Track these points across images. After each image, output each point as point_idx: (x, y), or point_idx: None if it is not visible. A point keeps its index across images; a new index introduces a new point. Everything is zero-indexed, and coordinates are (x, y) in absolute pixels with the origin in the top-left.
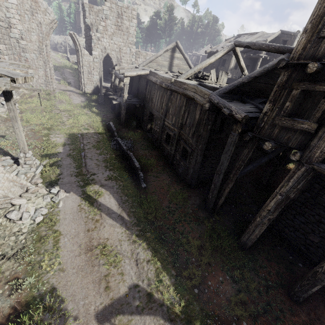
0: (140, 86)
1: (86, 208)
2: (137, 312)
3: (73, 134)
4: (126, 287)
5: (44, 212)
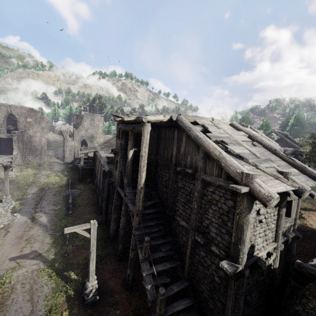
0: (95, 157)
1: (29, 222)
2: (30, 258)
3: (43, 188)
4: (30, 251)
5: (6, 223)
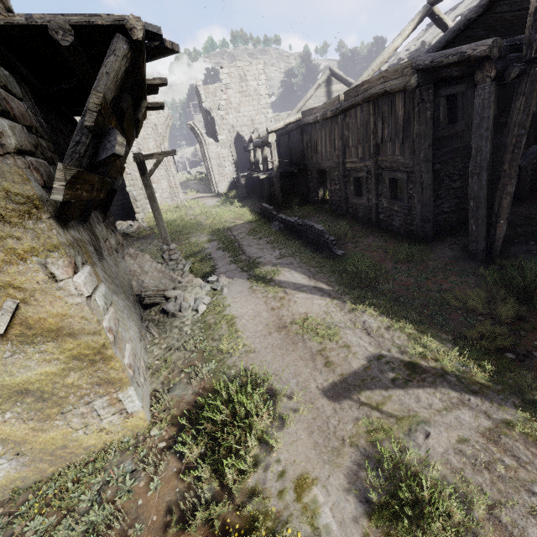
0: (293, 144)
1: (261, 288)
2: (397, 385)
3: (218, 231)
4: (361, 359)
5: (207, 300)
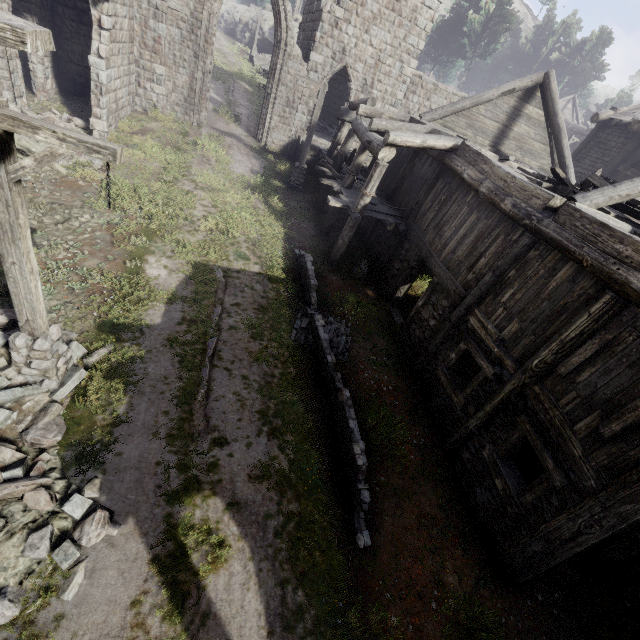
0: (412, 174)
1: (154, 628)
2: None
3: (206, 267)
4: None
5: (3, 619)
